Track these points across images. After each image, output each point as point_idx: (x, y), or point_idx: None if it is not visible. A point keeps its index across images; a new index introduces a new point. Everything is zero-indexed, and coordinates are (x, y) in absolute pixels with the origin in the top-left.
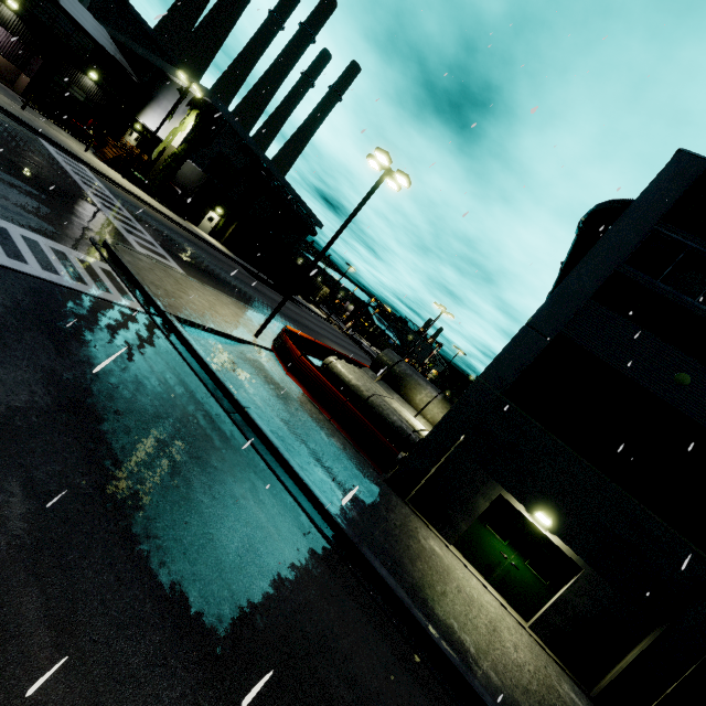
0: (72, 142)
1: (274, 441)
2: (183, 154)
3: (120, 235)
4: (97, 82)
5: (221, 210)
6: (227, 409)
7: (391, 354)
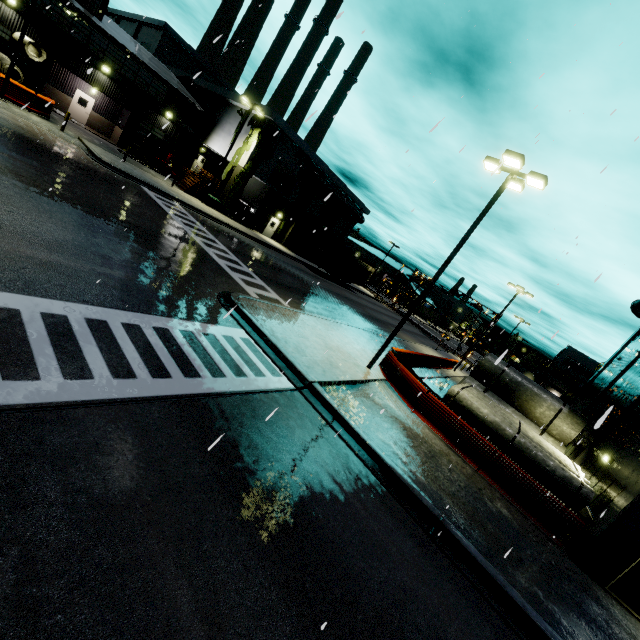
0: (161, 180)
1: (494, 574)
2: (249, 172)
3: (230, 278)
4: (172, 120)
5: (281, 214)
6: (425, 526)
7: (494, 360)
